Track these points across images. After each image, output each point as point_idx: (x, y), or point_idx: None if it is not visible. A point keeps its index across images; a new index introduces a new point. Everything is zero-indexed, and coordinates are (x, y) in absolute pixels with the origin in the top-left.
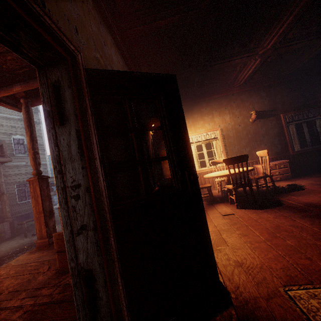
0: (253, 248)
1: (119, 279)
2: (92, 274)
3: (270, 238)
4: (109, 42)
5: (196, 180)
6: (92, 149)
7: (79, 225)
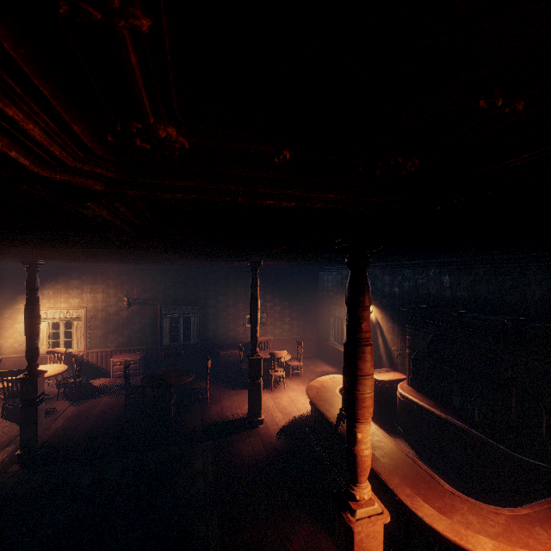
0: None
1: None
2: None
3: None
4: None
5: None
6: None
7: None
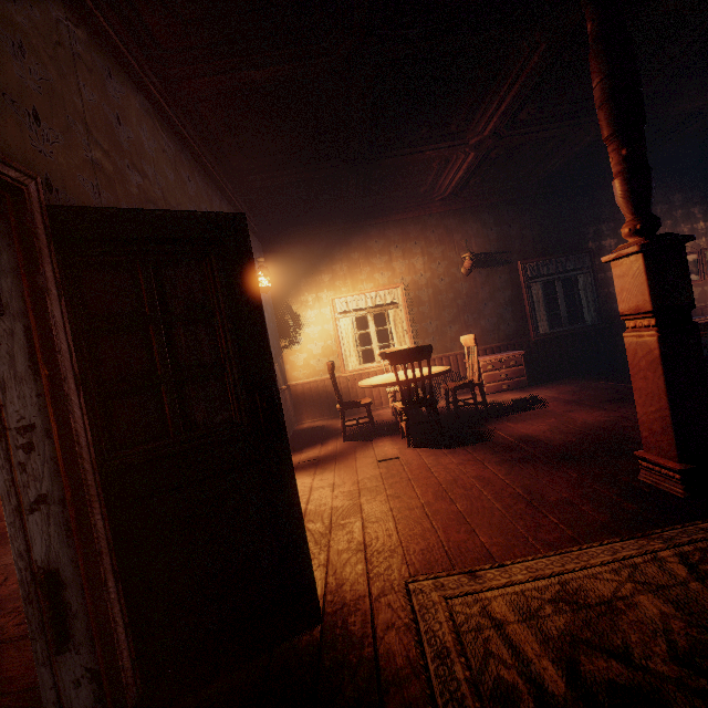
0: (398, 519)
1: (111, 582)
2: (59, 577)
3: (432, 501)
4: (133, 113)
5: (273, 409)
6: (56, 363)
7: (34, 496)
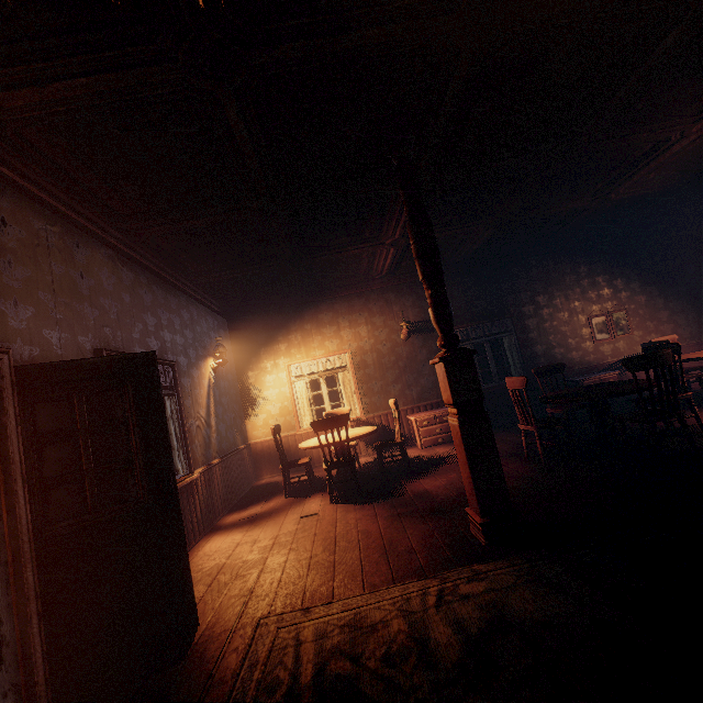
0: (285, 569)
1: (36, 620)
2: None
3: (318, 553)
4: (96, 264)
5: (167, 489)
6: (10, 470)
7: None
